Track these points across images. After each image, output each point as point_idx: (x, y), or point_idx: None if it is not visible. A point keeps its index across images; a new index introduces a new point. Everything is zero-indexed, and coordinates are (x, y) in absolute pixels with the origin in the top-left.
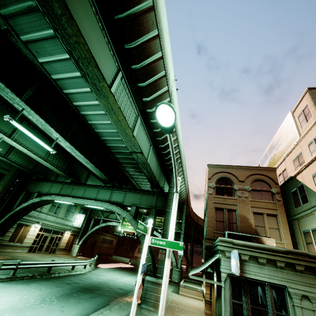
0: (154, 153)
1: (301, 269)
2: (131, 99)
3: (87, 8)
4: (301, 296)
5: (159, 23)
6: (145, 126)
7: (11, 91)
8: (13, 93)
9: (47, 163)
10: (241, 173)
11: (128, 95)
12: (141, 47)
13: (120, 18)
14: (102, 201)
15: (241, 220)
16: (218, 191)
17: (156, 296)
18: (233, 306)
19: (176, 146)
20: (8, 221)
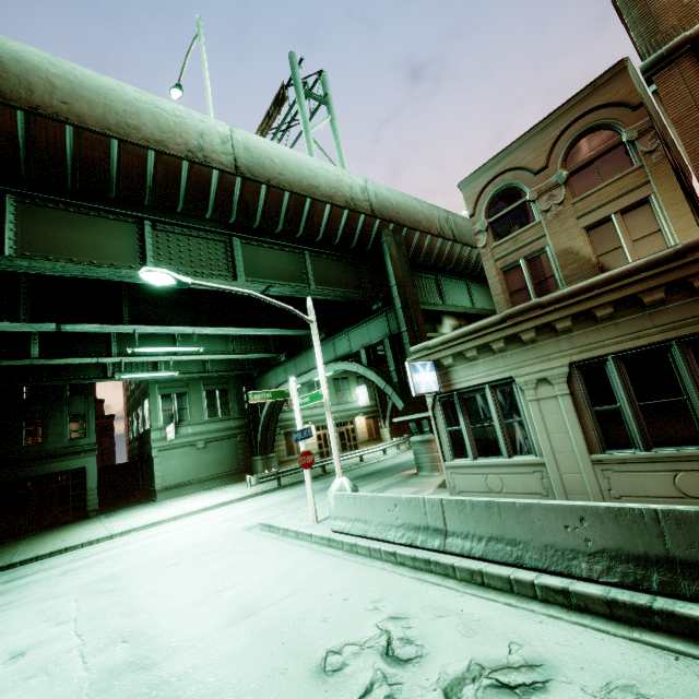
0: (324, 256)
1: (531, 337)
2: (195, 233)
3: (45, 217)
4: (536, 382)
5: (107, 125)
6: (261, 238)
7: (110, 323)
8: (111, 326)
9: (236, 355)
10: (535, 148)
11: (184, 234)
12: (123, 178)
13: (71, 184)
14: (329, 363)
15: (562, 263)
16: (497, 231)
17: (430, 457)
18: (451, 436)
19: (350, 215)
20: (265, 436)
